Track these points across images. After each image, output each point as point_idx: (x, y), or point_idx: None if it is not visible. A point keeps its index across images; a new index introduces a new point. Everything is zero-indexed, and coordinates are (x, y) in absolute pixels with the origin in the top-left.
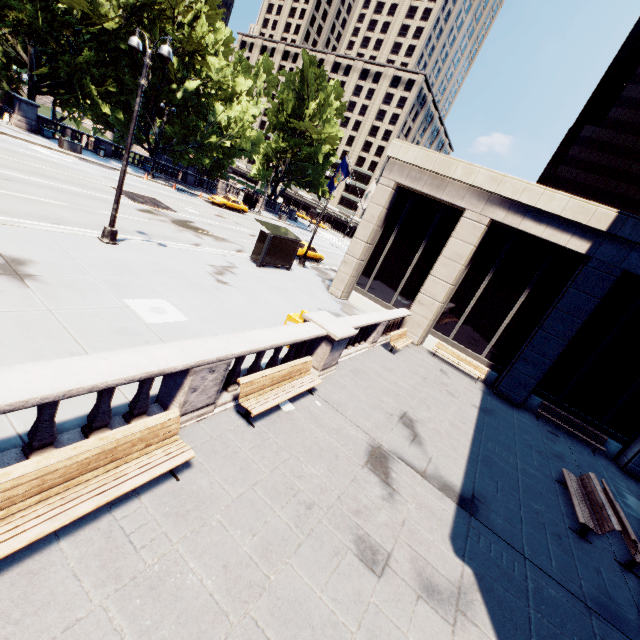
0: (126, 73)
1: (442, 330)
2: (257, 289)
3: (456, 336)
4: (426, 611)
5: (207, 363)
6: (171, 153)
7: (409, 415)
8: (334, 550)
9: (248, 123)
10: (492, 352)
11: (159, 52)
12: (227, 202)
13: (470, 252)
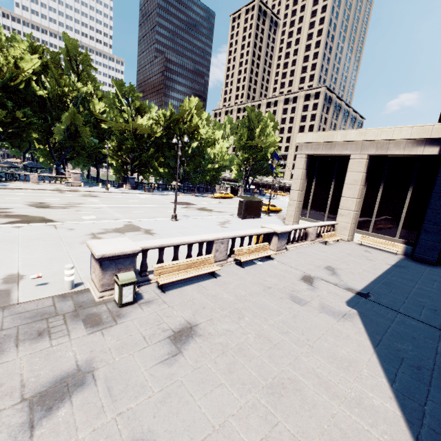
0: (166, 151)
1: (363, 228)
2: (242, 227)
3: (373, 229)
4: (324, 315)
5: (219, 239)
6: (190, 180)
7: (332, 267)
8: (280, 298)
9: (224, 152)
10: (402, 233)
11: (184, 141)
12: (221, 195)
13: (362, 176)
